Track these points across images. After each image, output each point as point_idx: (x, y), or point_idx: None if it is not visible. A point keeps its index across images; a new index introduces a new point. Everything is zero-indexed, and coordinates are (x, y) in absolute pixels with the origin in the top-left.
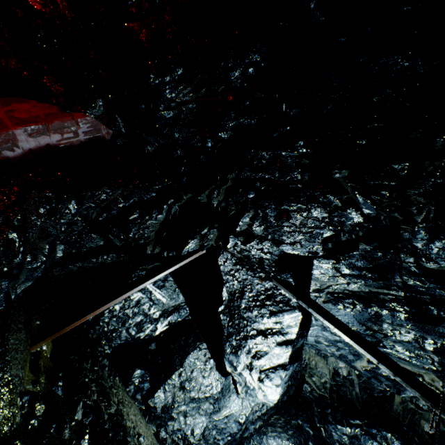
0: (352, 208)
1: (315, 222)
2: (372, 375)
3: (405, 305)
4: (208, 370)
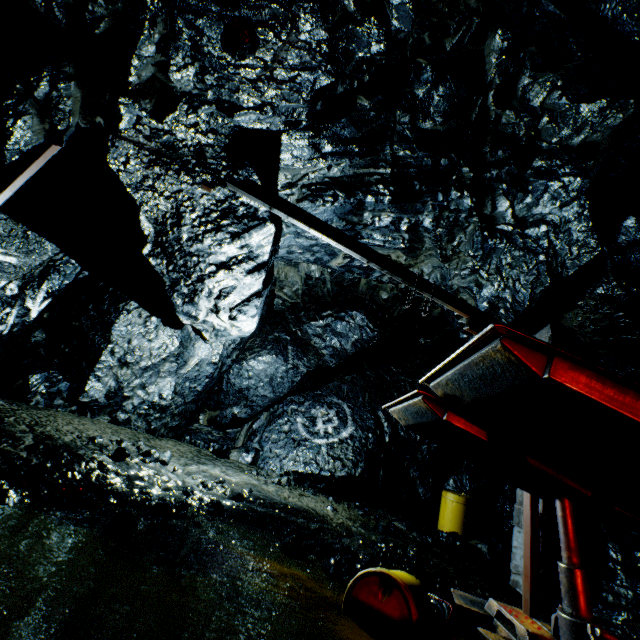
0: (374, 20)
1: (302, 56)
2: (346, 269)
3: (391, 186)
4: (153, 331)
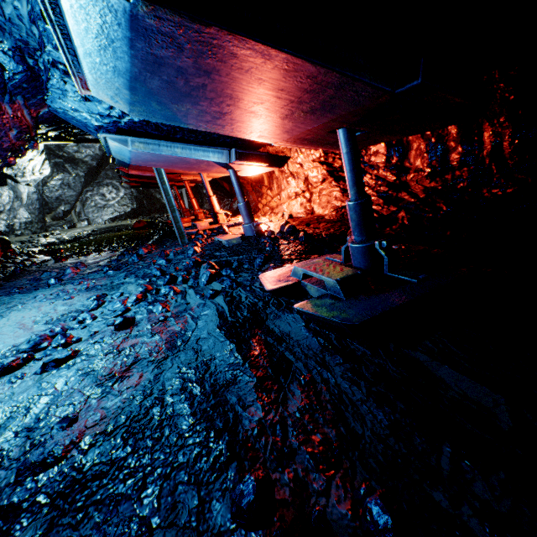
0: None
1: None
2: None
3: None
4: None
